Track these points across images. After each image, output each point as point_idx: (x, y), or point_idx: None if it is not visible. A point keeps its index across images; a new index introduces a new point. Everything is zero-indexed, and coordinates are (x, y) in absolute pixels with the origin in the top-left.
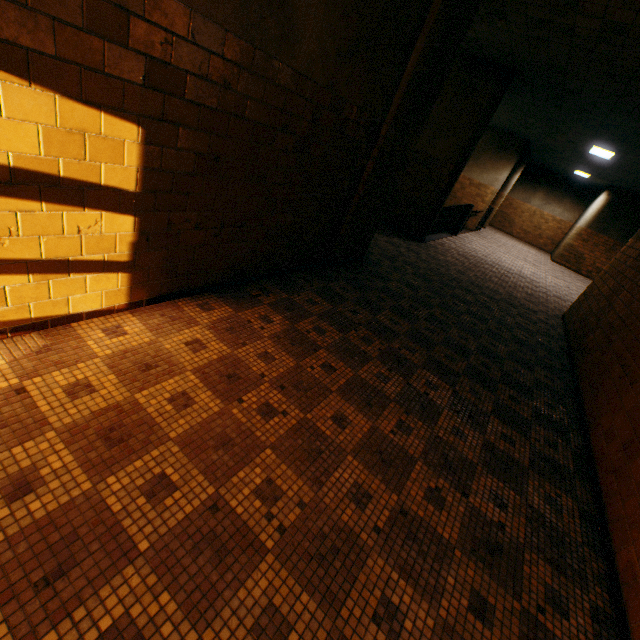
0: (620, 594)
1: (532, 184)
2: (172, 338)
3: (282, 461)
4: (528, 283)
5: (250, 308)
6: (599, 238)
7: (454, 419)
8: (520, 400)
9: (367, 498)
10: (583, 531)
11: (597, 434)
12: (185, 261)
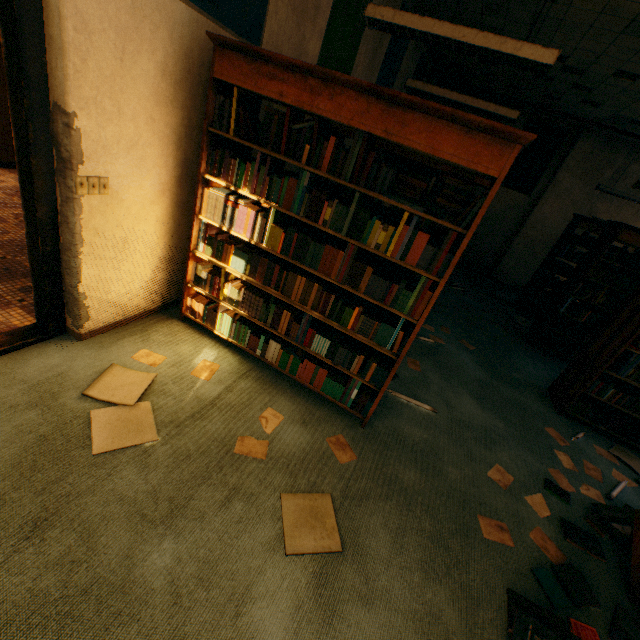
0: None
1: None
2: None
3: None
4: None
5: None
6: None
7: None
8: None
9: None
10: None
11: None
12: None
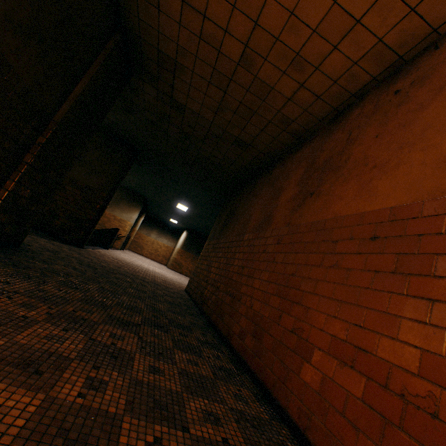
0: (308, 440)
1: (151, 226)
2: None
3: None
4: (161, 275)
5: None
6: (188, 254)
7: (148, 359)
8: (187, 334)
9: None
10: (264, 409)
11: (235, 339)
12: None
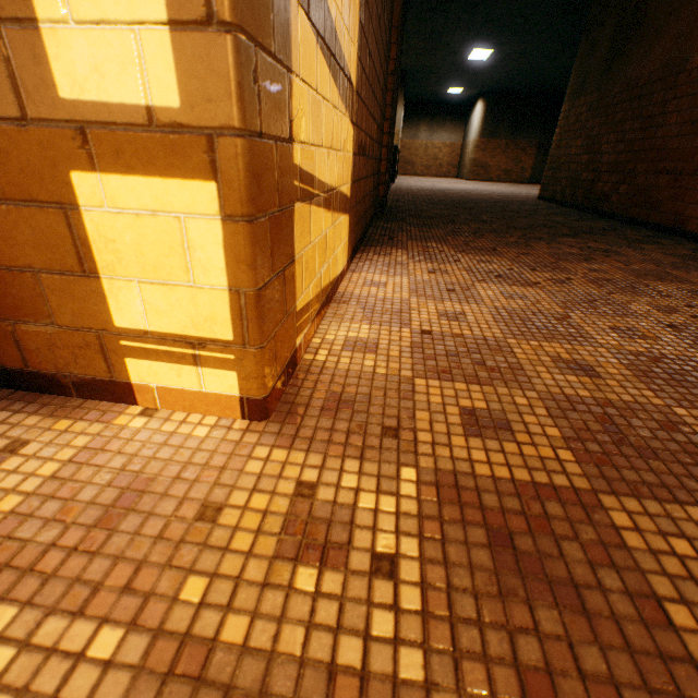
0: None
1: (413, 120)
2: (414, 274)
3: (629, 297)
4: (485, 192)
5: (405, 246)
6: (493, 143)
7: (626, 251)
8: (622, 234)
9: (696, 292)
10: None
11: (694, 224)
12: (357, 201)
